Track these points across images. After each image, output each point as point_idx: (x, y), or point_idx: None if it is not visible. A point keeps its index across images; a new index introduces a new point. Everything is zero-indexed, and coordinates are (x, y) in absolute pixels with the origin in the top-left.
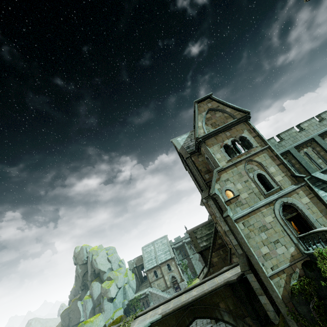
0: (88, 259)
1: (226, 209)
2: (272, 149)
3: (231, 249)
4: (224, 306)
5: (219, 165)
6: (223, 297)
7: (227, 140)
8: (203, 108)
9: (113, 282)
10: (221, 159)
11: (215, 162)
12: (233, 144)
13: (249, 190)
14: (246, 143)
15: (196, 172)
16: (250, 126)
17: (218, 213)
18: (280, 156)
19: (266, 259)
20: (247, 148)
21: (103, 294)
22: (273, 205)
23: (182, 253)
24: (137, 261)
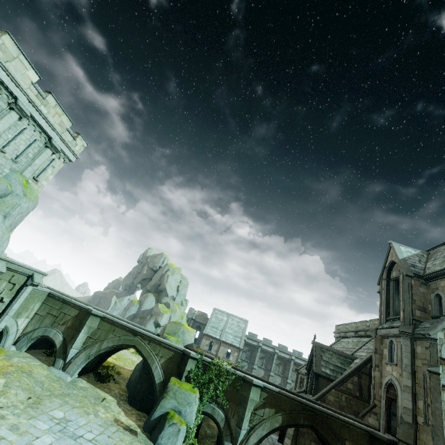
0: (160, 269)
1: (437, 366)
2: None
3: (376, 406)
4: None
5: None
6: (355, 439)
7: None
8: None
9: (169, 312)
10: None
11: None
12: None
13: None
14: None
15: (408, 299)
16: None
17: (408, 360)
18: None
19: None
20: None
21: (154, 312)
22: None
23: (248, 353)
24: (199, 316)
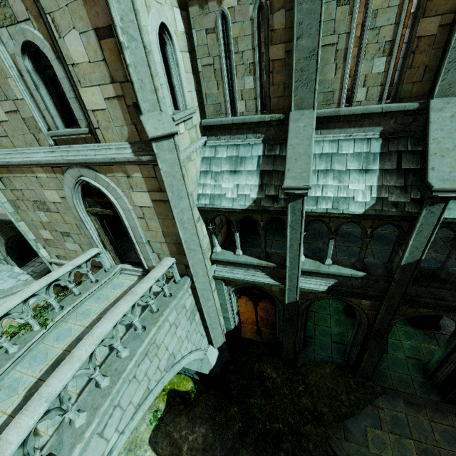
0: None
1: None
2: None
3: None
4: None
5: None
6: None
7: None
8: None
9: None
10: None
11: None
12: None
13: (5, 100)
14: None
15: None
16: None
17: None
18: None
19: (49, 245)
20: None
21: None
22: (61, 173)
23: None
24: None
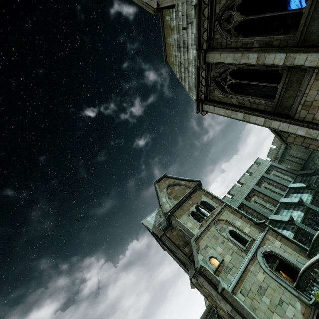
0: None
1: (218, 281)
2: (229, 206)
3: None
4: None
5: (194, 234)
6: None
7: (191, 207)
8: (162, 185)
9: None
10: (193, 227)
11: (189, 231)
12: (198, 210)
13: (229, 250)
14: (208, 206)
15: (175, 249)
16: (205, 191)
17: (213, 291)
18: (238, 209)
19: None
20: (210, 210)
21: None
22: (256, 259)
23: None
24: None
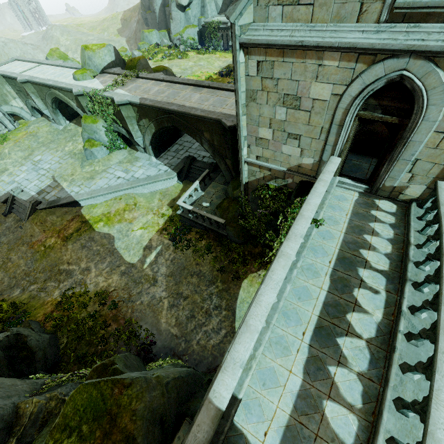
0: None
1: None
2: None
3: None
4: (209, 137)
5: None
6: (211, 130)
7: None
8: None
9: None
10: None
11: None
12: None
13: None
14: None
15: None
16: None
17: None
18: None
19: (258, 145)
20: None
21: None
22: (369, 63)
23: None
24: None
